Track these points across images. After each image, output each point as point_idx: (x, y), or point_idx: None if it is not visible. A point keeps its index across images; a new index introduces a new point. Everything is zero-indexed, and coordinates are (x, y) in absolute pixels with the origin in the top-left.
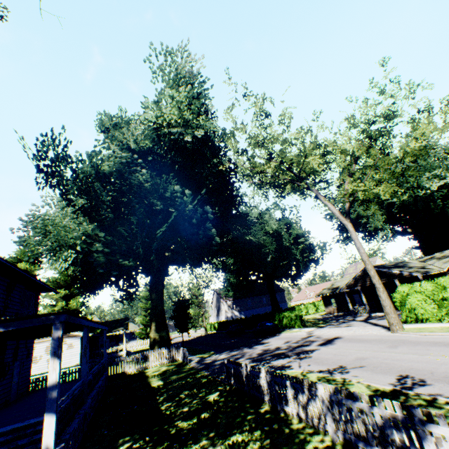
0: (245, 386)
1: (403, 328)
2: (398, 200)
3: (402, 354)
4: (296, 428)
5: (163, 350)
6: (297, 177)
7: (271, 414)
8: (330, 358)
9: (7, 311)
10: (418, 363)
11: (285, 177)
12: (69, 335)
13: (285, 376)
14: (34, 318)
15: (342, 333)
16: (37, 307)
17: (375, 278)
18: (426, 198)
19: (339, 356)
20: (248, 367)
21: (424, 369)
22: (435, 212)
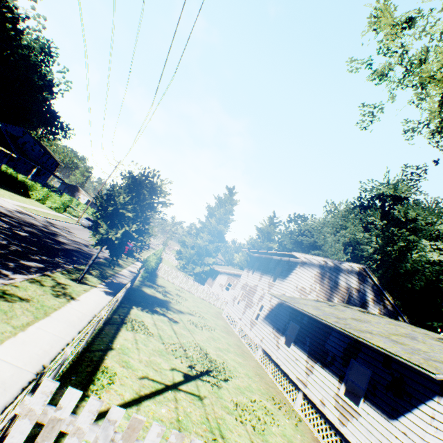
0: None
1: None
2: None
3: None
4: None
5: None
6: None
7: None
8: None
9: None
10: None
11: None
12: None
13: None
14: None
15: None
16: None
17: None
18: None
19: None
20: None
21: None
22: None
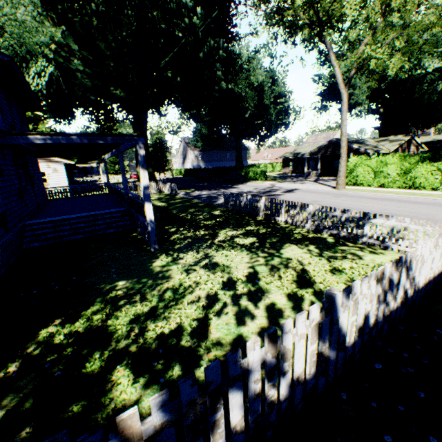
0: (242, 208)
1: (344, 188)
2: (392, 76)
3: (343, 201)
4: (284, 226)
5: (152, 183)
6: (319, 20)
7: (265, 221)
8: (294, 199)
9: (16, 126)
10: (353, 205)
11: (307, 18)
12: (51, 161)
13: (283, 201)
14: (122, 137)
15: (298, 187)
16: (29, 127)
17: (344, 149)
18: (417, 79)
19: (301, 199)
20: (249, 197)
21: (356, 208)
22: (415, 96)
